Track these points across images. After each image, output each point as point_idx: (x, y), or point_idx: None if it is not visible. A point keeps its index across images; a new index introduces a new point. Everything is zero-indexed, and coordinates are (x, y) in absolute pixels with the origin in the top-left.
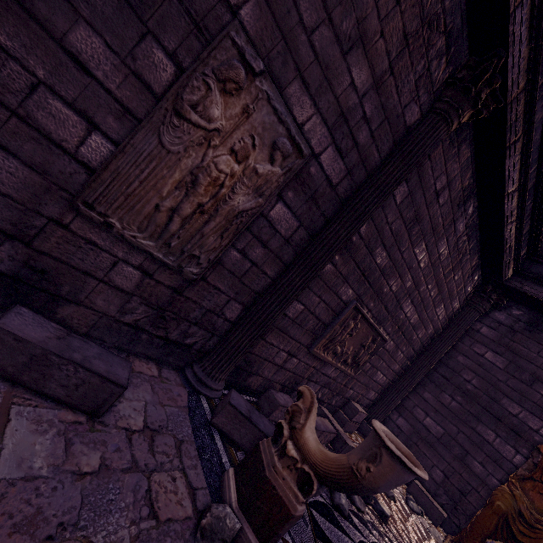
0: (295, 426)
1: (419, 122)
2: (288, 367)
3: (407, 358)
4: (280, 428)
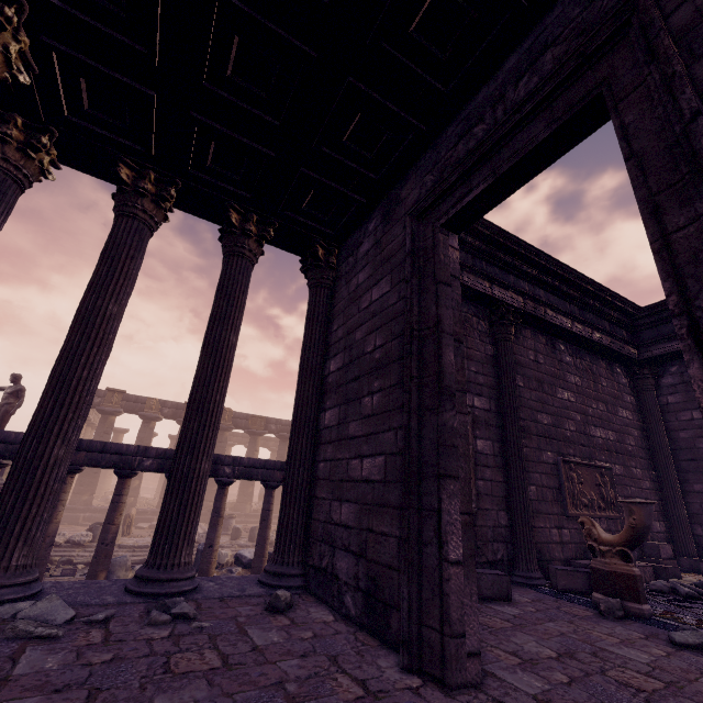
0: (595, 538)
1: (495, 349)
2: (566, 540)
3: (646, 469)
4: (591, 548)
